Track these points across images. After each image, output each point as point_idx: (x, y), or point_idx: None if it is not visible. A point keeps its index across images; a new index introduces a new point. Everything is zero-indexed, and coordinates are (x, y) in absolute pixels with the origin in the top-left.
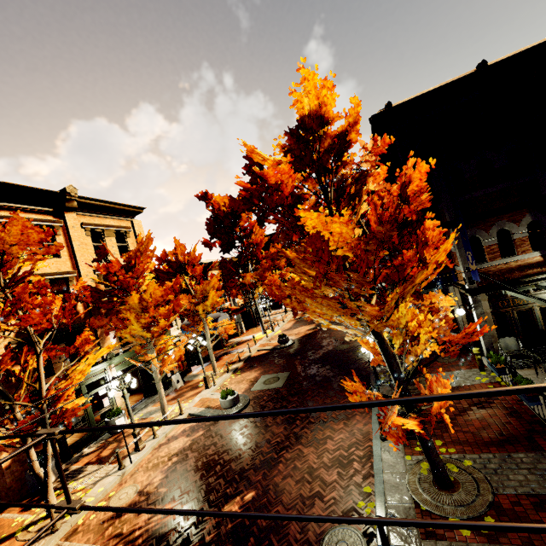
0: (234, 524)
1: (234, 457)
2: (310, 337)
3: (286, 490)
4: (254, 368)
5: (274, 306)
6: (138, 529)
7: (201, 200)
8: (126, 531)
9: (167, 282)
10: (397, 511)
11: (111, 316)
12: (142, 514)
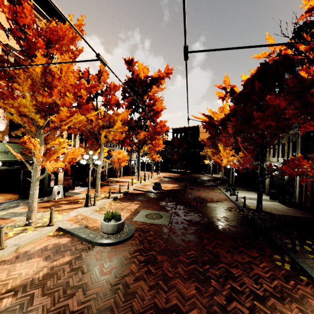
0: None
1: None
2: (177, 191)
3: None
4: (133, 201)
5: (141, 169)
6: None
7: (127, 63)
8: None
9: (84, 81)
10: None
11: None
12: None
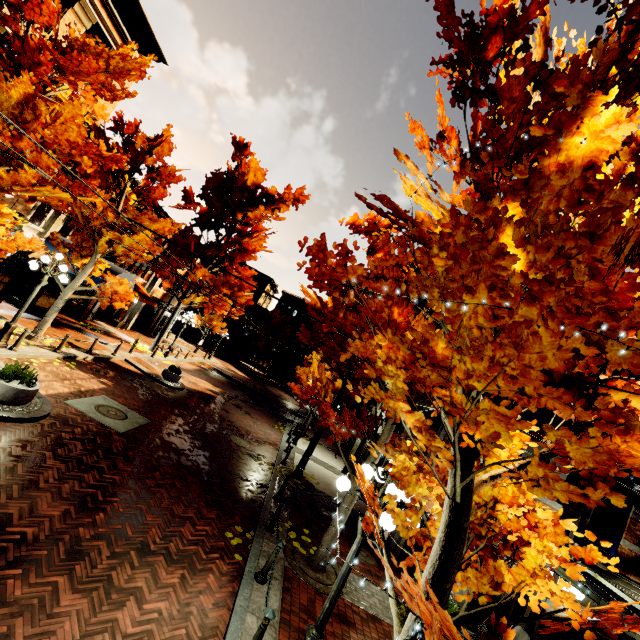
0: None
1: None
2: (206, 398)
3: None
4: (100, 377)
5: (185, 336)
6: None
7: (235, 145)
8: None
9: (102, 143)
10: None
11: None
12: None
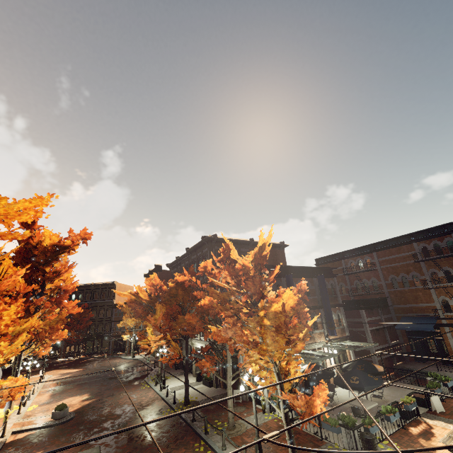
0: None
1: None
2: (93, 407)
3: None
4: None
5: None
6: None
7: (24, 225)
8: None
9: None
10: None
11: None
12: None
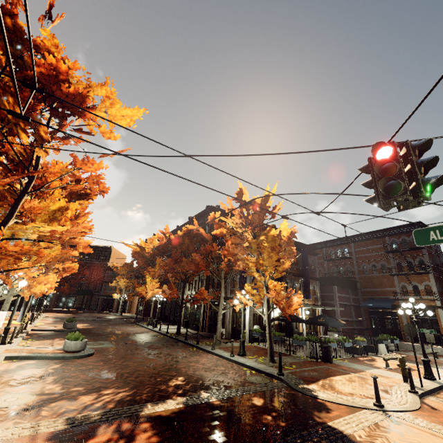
0: (189, 386)
1: (134, 370)
2: (95, 329)
3: (203, 374)
4: (54, 338)
5: None
6: (93, 404)
7: None
8: (77, 407)
9: None
10: (267, 368)
11: (4, 203)
12: (79, 399)
